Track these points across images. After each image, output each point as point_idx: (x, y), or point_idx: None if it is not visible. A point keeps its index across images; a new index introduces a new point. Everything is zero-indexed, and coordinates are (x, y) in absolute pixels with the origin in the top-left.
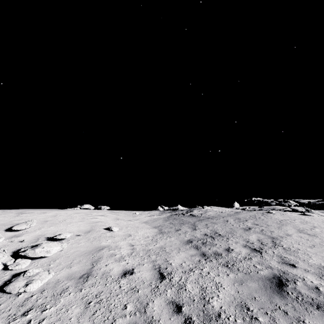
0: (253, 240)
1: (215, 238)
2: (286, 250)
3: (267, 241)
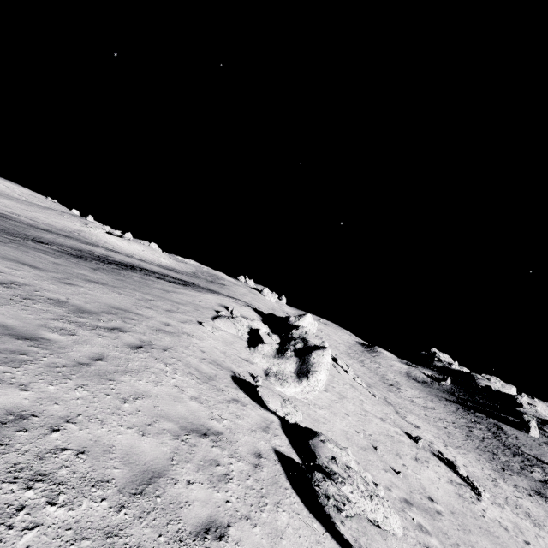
0: None
1: None
2: None
3: None
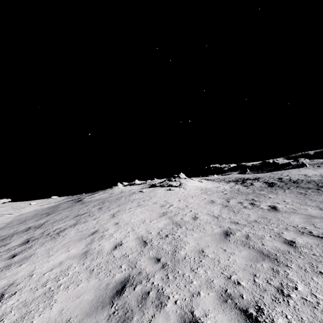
0: (53, 229)
1: (28, 230)
2: (52, 238)
3: (60, 229)
